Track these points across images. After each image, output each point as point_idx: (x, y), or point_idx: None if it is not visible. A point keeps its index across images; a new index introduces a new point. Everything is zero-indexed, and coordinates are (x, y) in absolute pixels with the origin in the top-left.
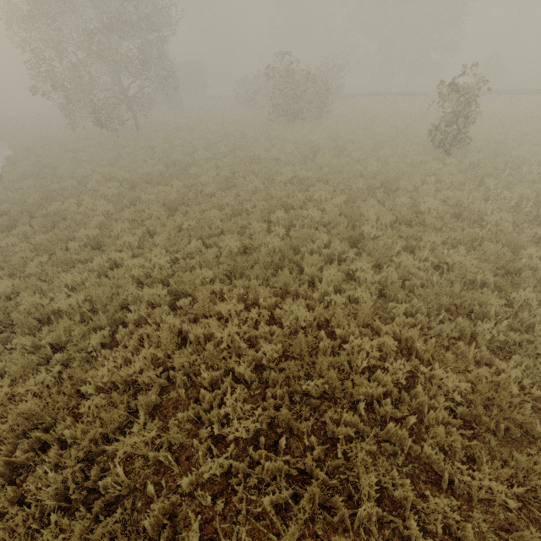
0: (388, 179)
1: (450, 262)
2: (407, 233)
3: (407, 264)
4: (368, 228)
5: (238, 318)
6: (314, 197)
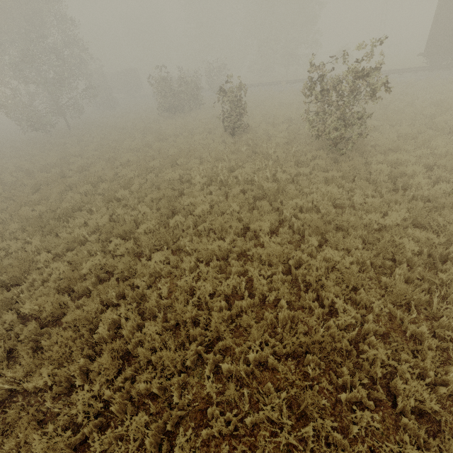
0: (176, 158)
1: (142, 210)
2: (142, 194)
3: (120, 213)
4: (120, 193)
5: (0, 248)
6: (119, 174)
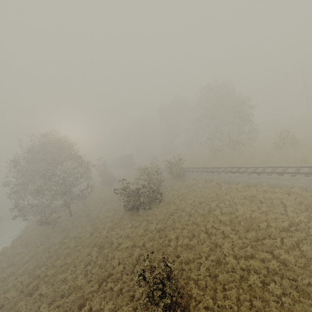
0: None
1: None
2: None
3: None
4: None
5: None
6: None
